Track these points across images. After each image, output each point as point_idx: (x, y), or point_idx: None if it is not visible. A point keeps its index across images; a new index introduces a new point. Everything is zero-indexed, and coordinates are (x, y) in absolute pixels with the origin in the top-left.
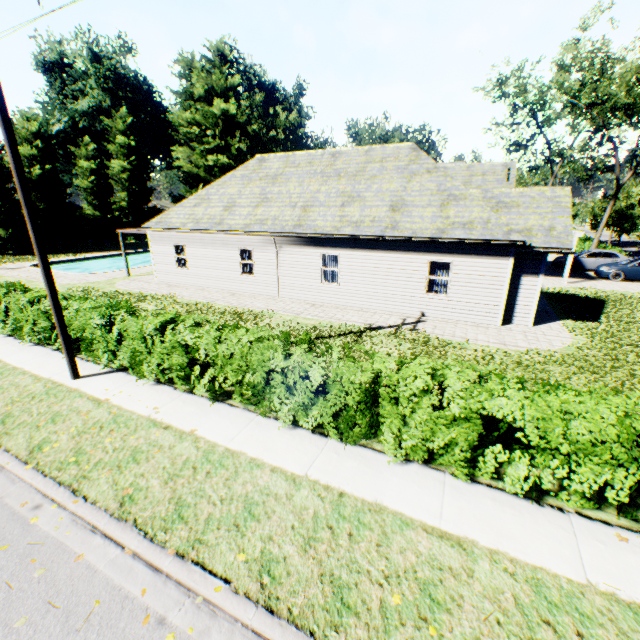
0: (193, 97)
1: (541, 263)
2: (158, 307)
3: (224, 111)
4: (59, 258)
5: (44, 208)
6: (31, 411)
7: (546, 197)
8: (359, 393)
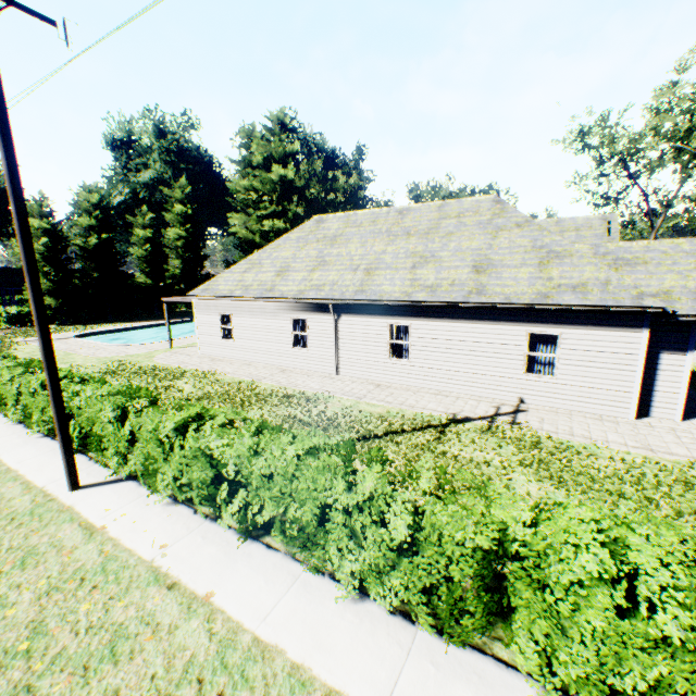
0: (252, 165)
1: (689, 336)
2: (195, 386)
3: (282, 177)
4: (105, 328)
5: (97, 277)
6: (1, 543)
7: (683, 251)
8: (471, 562)
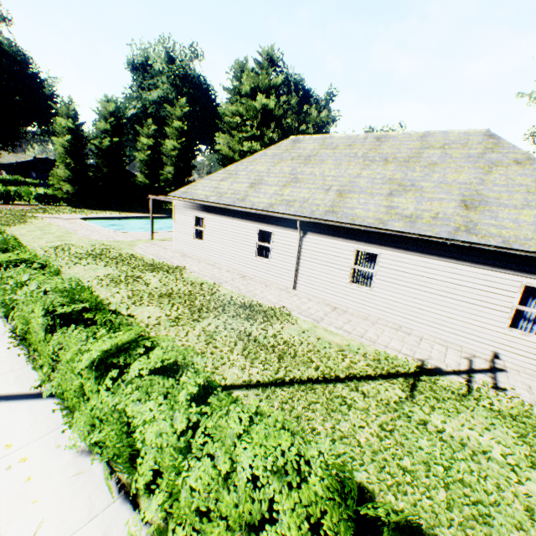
0: (240, 93)
1: None
2: (161, 281)
3: (264, 105)
4: (107, 214)
5: (107, 172)
6: None
7: None
8: None
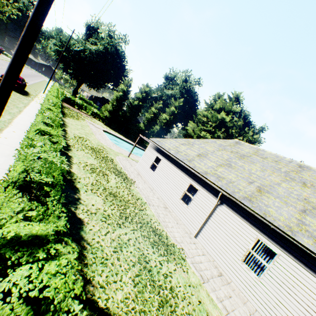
0: (212, 107)
1: None
2: (116, 183)
3: (223, 118)
4: (116, 134)
5: (128, 115)
6: None
7: None
8: None
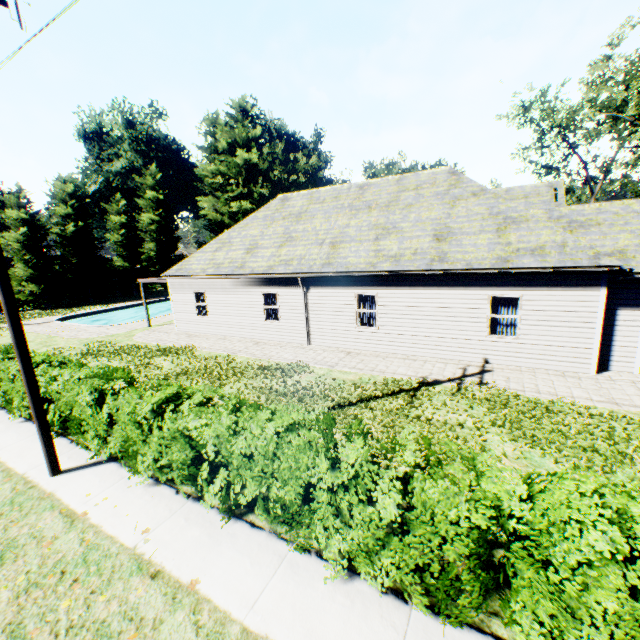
0: (217, 150)
1: None
2: (173, 363)
3: (246, 160)
4: (86, 310)
5: (76, 262)
6: None
7: (634, 211)
8: (467, 541)
